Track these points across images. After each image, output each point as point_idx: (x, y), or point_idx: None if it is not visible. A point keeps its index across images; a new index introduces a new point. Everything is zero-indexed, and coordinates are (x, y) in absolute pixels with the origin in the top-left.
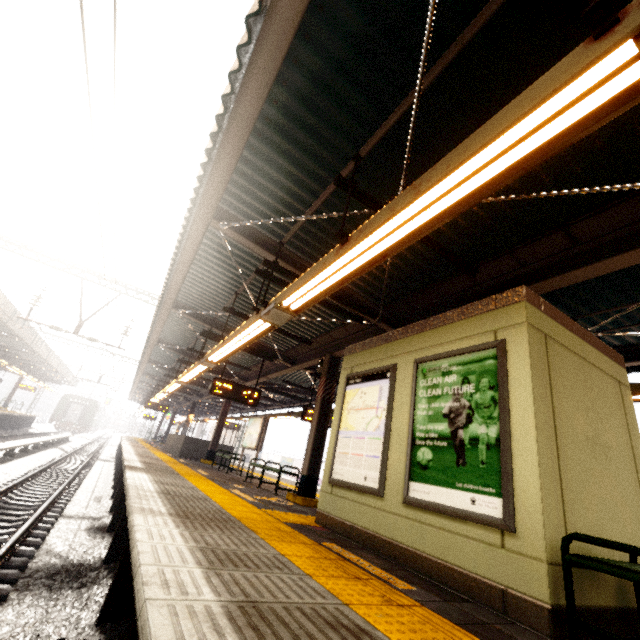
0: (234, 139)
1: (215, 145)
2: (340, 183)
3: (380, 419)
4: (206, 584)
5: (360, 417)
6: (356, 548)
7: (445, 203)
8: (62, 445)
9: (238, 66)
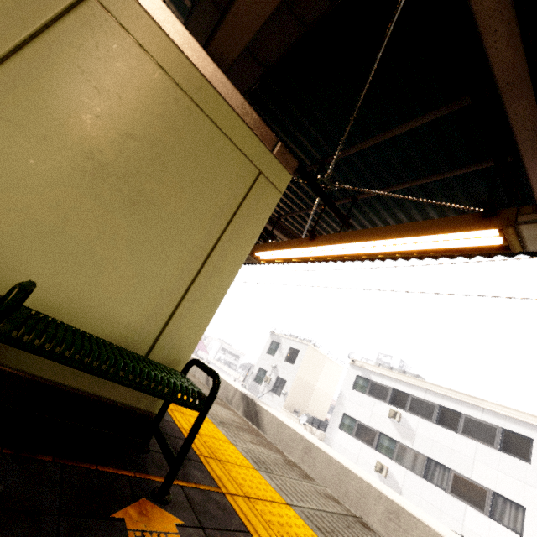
0: None
1: None
2: None
3: None
4: None
5: None
6: None
7: None
8: None
9: None
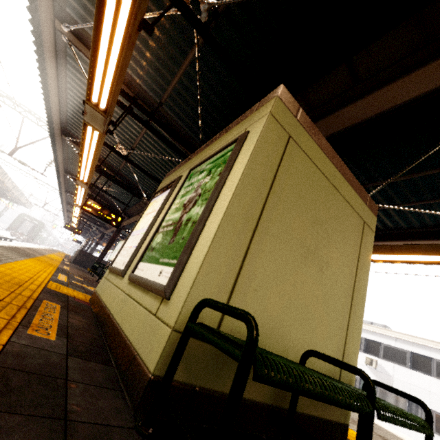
0: None
1: None
2: None
3: (153, 218)
4: None
5: (145, 219)
6: (83, 315)
7: None
8: None
9: None
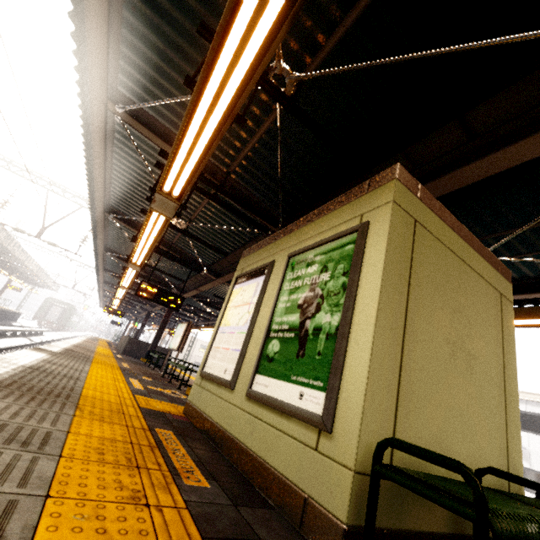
0: None
1: None
2: (205, 33)
3: (250, 314)
4: None
5: (236, 313)
6: (196, 438)
7: None
8: (33, 337)
9: None
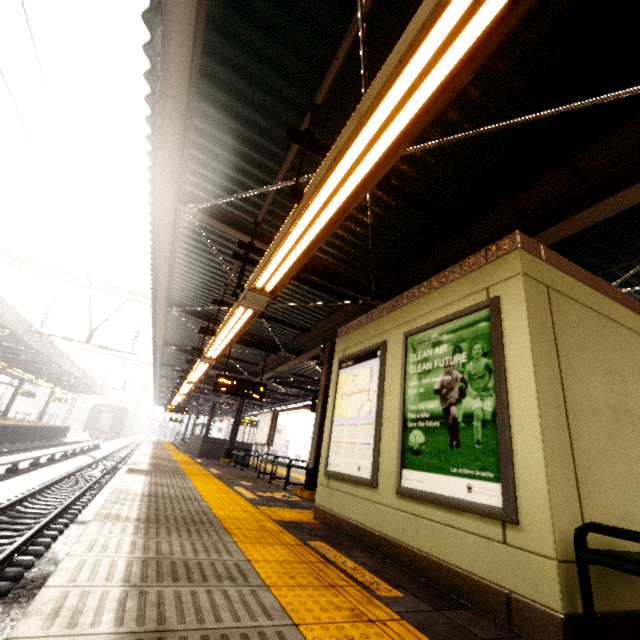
0: (174, 102)
1: (154, 111)
2: (293, 136)
3: (371, 402)
4: (115, 609)
5: (352, 402)
6: (349, 546)
7: (396, 126)
8: (92, 452)
9: (149, 3)
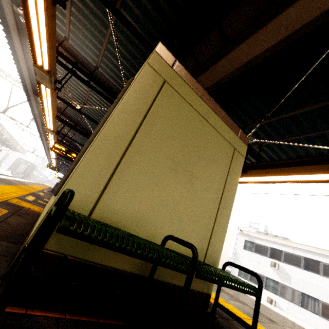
0: None
1: None
2: None
3: None
4: None
5: None
6: (26, 218)
7: None
8: None
9: None
